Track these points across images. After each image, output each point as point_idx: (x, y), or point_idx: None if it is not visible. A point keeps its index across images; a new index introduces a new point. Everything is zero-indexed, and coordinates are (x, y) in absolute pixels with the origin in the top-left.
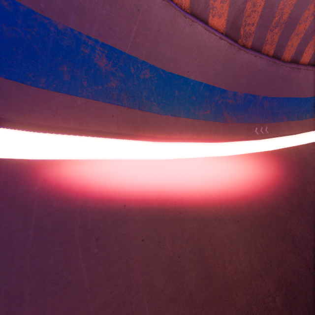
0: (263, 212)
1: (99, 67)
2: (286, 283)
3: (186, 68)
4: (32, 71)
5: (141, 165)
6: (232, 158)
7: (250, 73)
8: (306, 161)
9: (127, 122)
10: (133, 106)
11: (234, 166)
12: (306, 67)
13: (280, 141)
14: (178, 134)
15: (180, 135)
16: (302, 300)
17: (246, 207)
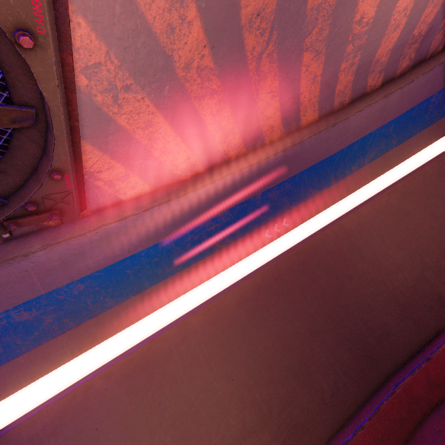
0: (271, 351)
1: (25, 320)
2: (288, 427)
3: (123, 252)
4: None
5: (110, 373)
6: (232, 292)
7: (220, 195)
8: (351, 241)
9: (80, 341)
10: (81, 321)
11: (235, 303)
12: (315, 130)
13: (316, 218)
14: (149, 310)
15: (152, 309)
16: (306, 439)
17: (247, 356)
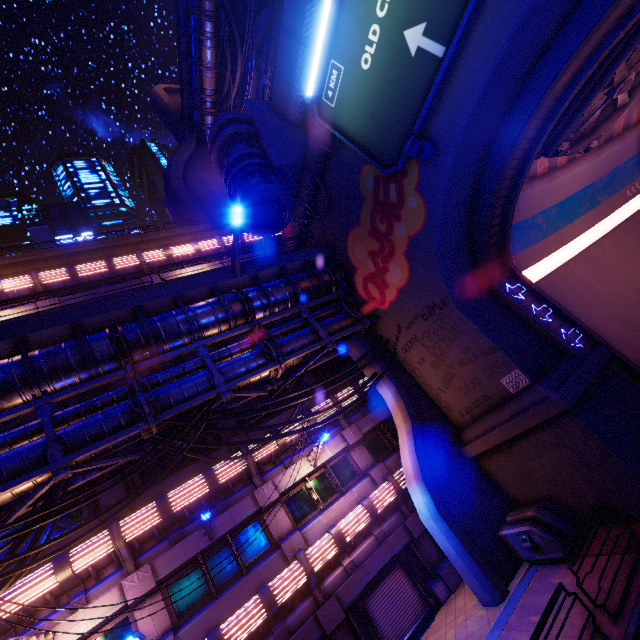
0: None
1: (539, 223)
2: None
3: (570, 191)
4: (527, 242)
5: (575, 261)
6: (618, 229)
7: (609, 159)
8: None
9: (556, 242)
10: (553, 232)
11: (623, 234)
12: None
13: None
14: (578, 233)
15: (579, 233)
16: None
17: None
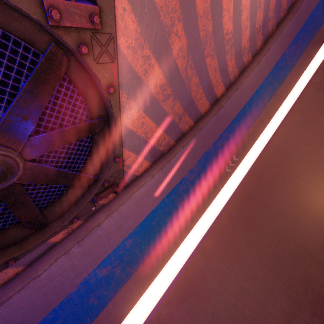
0: (272, 247)
1: (104, 275)
2: (318, 302)
3: (147, 209)
4: (81, 322)
5: (169, 301)
6: (223, 215)
7: (189, 154)
8: (284, 153)
9: (141, 282)
10: (137, 267)
11: (229, 222)
12: (227, 96)
13: (253, 148)
14: (175, 246)
15: (177, 244)
16: None
17: (257, 257)
